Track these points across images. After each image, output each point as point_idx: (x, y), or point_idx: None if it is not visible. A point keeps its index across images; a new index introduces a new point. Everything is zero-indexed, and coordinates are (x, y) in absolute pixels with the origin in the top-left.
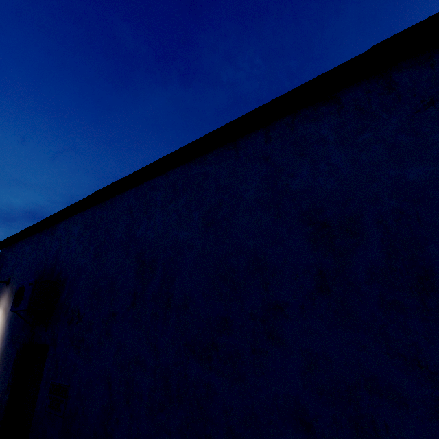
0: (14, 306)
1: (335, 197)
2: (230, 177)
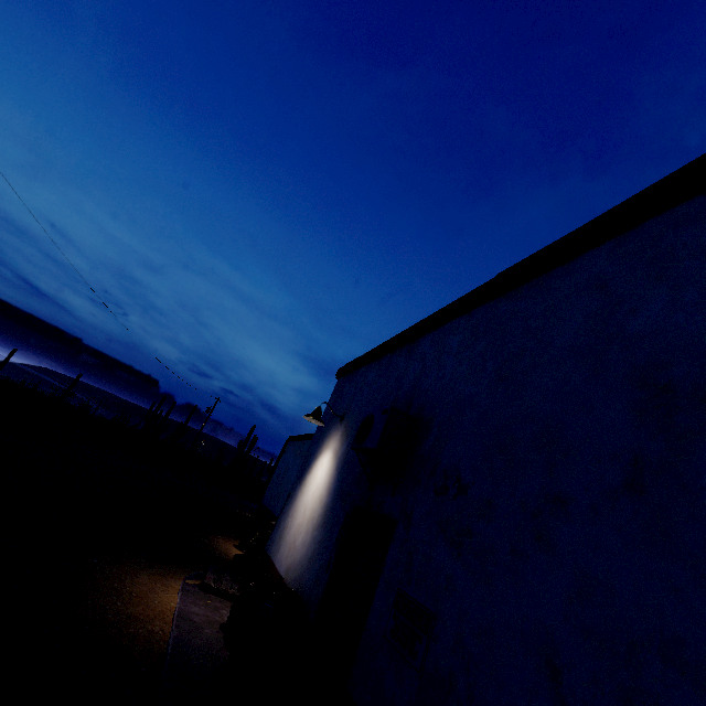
0: (357, 442)
1: None
2: None
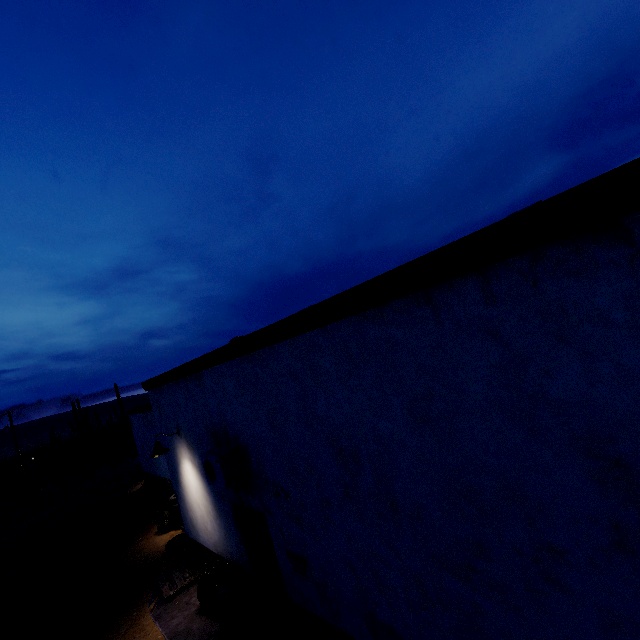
0: (210, 479)
1: (634, 424)
2: (434, 354)
